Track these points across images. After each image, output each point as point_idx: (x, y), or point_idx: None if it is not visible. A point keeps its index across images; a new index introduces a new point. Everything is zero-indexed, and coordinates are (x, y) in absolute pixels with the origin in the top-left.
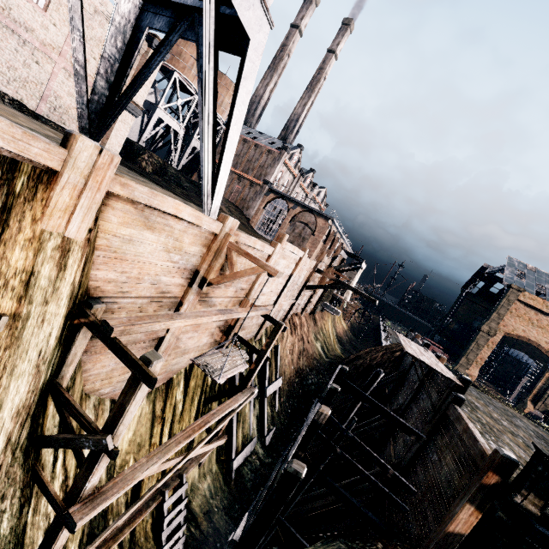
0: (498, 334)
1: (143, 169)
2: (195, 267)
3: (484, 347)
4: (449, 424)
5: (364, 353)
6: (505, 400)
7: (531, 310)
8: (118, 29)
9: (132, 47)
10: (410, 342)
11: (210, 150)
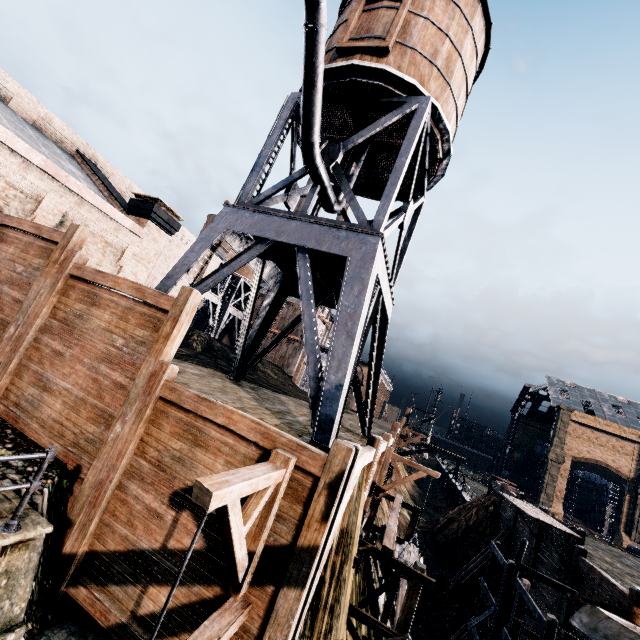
0: (566, 459)
1: (195, 350)
2: (372, 479)
3: (558, 478)
4: (584, 576)
5: (456, 513)
6: (599, 535)
7: (586, 428)
8: (268, 299)
9: (276, 307)
10: (517, 501)
11: (371, 390)
